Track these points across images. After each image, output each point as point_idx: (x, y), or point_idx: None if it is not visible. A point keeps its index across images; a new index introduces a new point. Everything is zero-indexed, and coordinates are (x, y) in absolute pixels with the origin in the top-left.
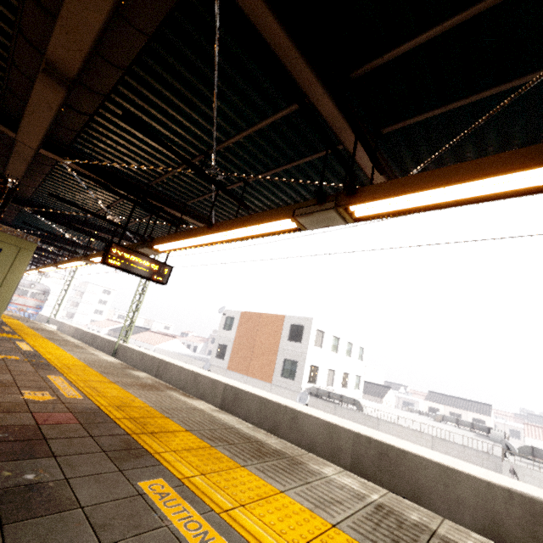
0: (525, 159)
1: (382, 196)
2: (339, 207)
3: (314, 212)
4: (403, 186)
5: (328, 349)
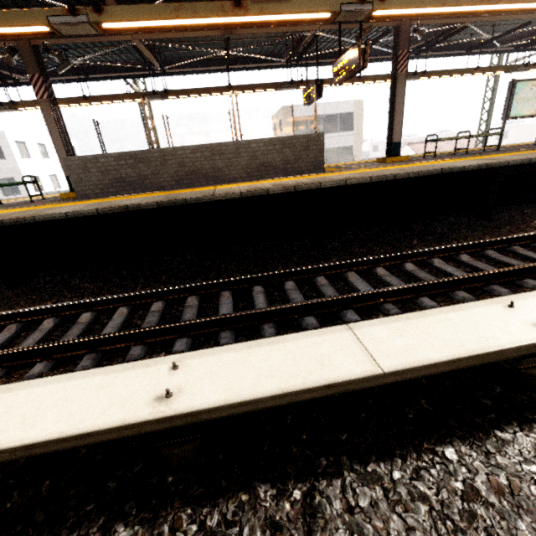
0: (61, 102)
1: (27, 107)
2: (12, 109)
3: (1, 110)
4: (32, 104)
5: (39, 157)
